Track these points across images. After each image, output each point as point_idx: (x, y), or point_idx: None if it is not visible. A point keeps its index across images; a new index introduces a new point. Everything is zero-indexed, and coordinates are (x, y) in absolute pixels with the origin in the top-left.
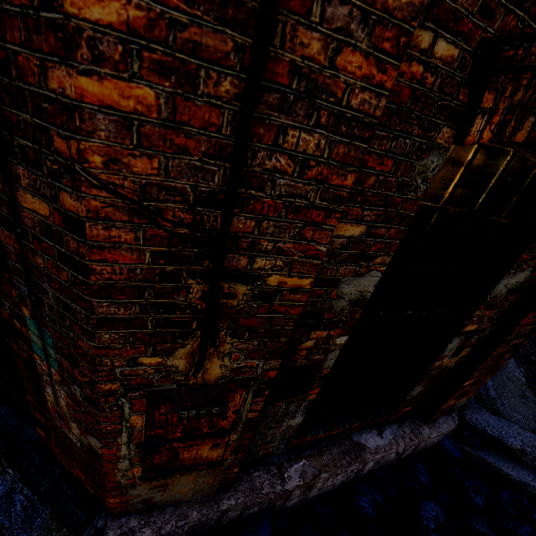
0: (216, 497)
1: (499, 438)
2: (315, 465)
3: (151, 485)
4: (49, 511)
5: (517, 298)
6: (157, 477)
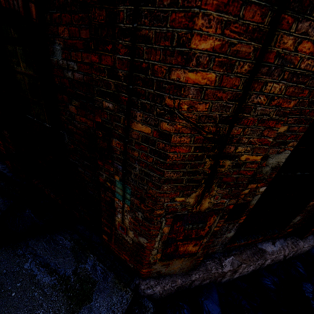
0: (189, 273)
1: None
2: (238, 259)
3: (162, 264)
4: (113, 274)
5: None
6: (166, 260)
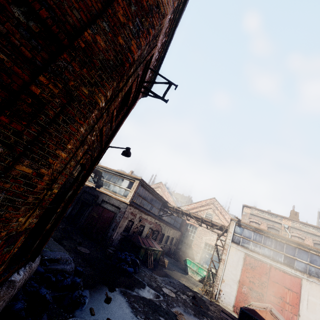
0: None
1: (54, 257)
2: None
3: None
4: None
5: (68, 199)
6: None
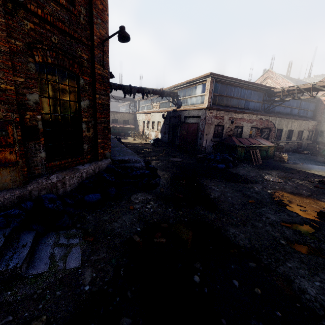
0: (24, 186)
1: (122, 159)
2: (61, 174)
3: None
4: None
5: (93, 110)
6: None
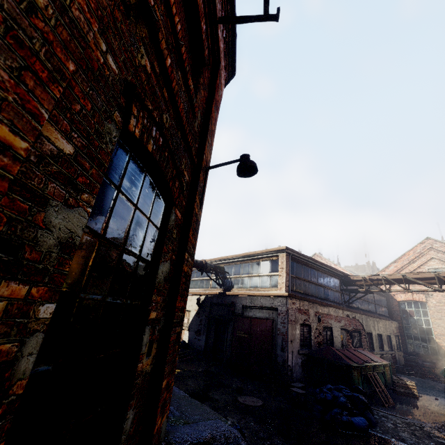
0: None
1: (198, 439)
2: None
3: None
4: None
5: (169, 288)
6: None
